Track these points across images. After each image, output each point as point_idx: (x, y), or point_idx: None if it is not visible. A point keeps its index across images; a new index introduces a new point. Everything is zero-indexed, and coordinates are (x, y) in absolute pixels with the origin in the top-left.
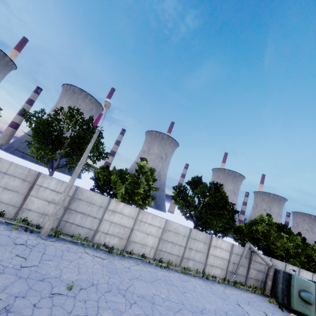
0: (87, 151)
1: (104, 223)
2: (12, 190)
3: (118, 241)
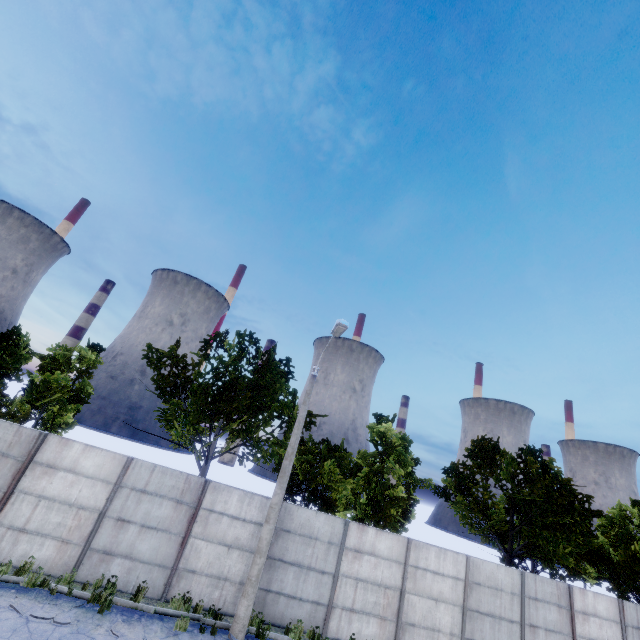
0: (300, 424)
1: (344, 583)
2: (157, 528)
3: (377, 628)
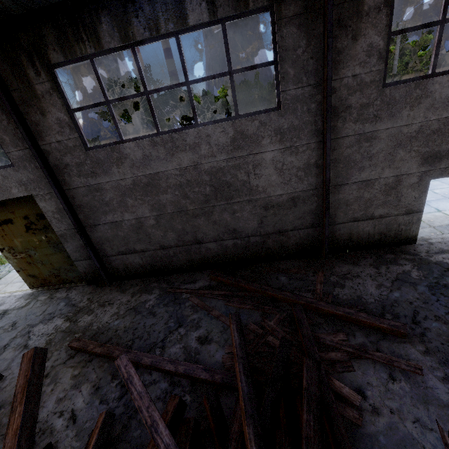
0: None
1: None
2: None
3: None
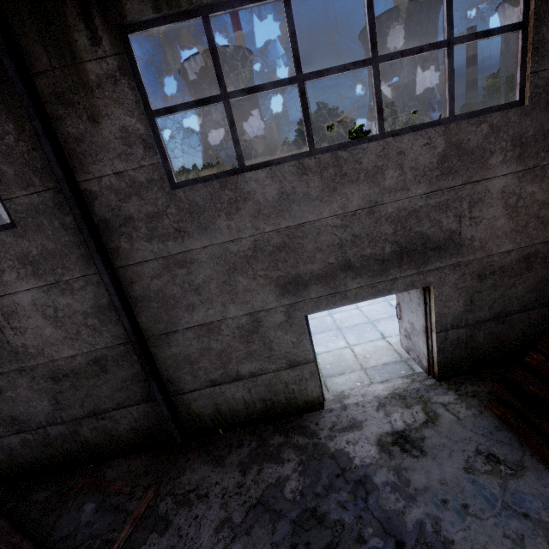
0: None
1: None
2: None
3: None
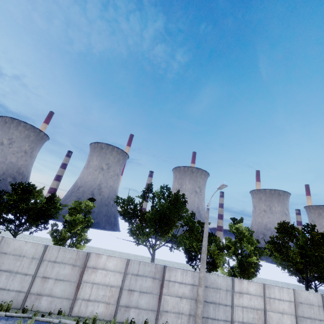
0: (206, 234)
1: (236, 309)
2: (147, 292)
3: None
